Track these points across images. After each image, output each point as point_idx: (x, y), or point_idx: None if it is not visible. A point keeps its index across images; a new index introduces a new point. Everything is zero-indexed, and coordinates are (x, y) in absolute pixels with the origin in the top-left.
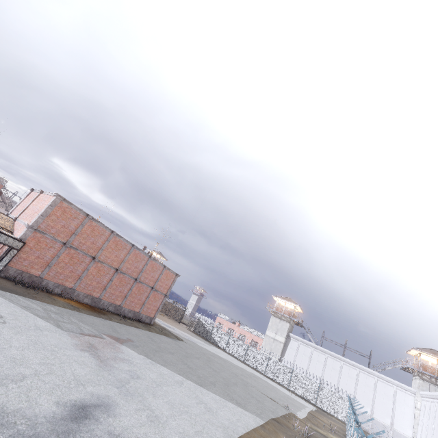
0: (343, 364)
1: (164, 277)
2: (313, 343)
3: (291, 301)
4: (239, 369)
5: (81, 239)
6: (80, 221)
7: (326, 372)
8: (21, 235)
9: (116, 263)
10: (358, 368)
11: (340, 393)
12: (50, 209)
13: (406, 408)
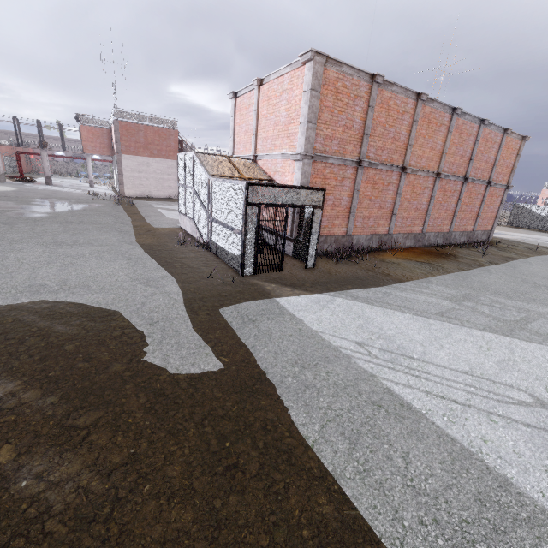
0: None
1: (503, 154)
2: None
3: None
4: None
5: (376, 140)
6: (364, 101)
7: None
8: (298, 178)
9: (432, 164)
10: None
11: None
12: (315, 98)
13: None
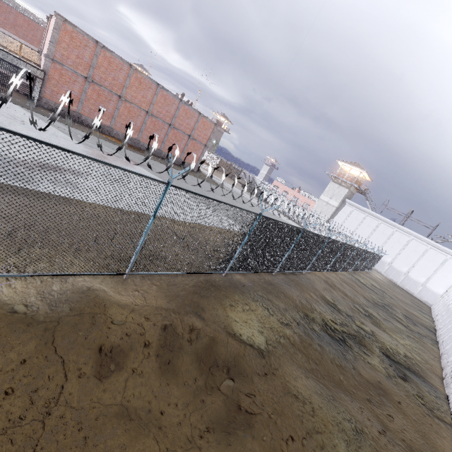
0: (396, 231)
1: (201, 126)
2: (370, 210)
3: (357, 166)
4: (273, 216)
5: (101, 73)
6: (92, 50)
7: (373, 236)
8: (43, 65)
9: (144, 105)
10: (413, 236)
11: (381, 253)
12: (56, 33)
13: (450, 274)
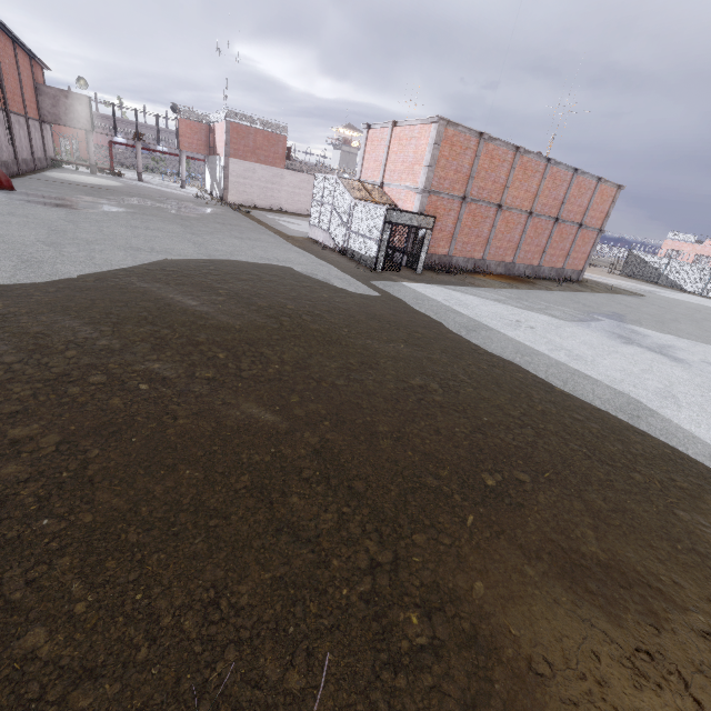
0: None
1: (597, 200)
2: None
3: None
4: None
5: (479, 182)
6: (472, 152)
7: None
8: (417, 206)
9: (526, 204)
10: None
11: None
12: (436, 149)
13: None
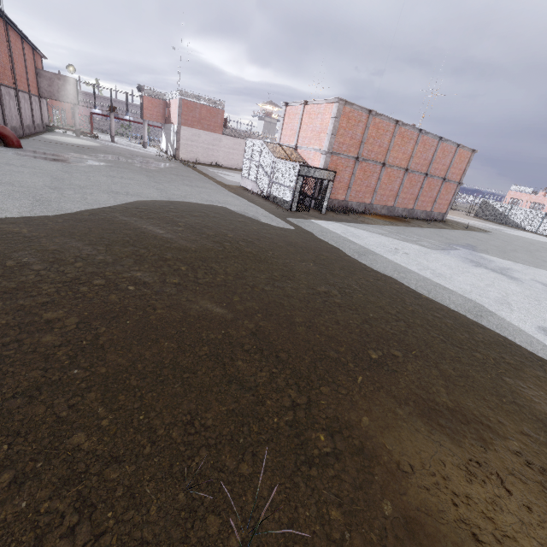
0: None
1: (457, 160)
2: None
3: None
4: None
5: (368, 146)
6: (364, 124)
7: None
8: (322, 164)
9: (403, 163)
10: None
11: None
12: (337, 122)
13: None
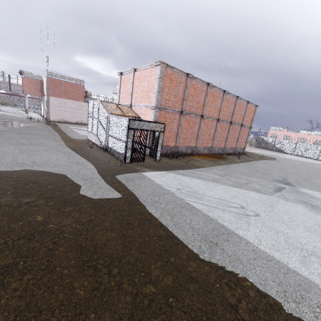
0: None
1: (247, 112)
2: None
3: None
4: None
5: (189, 102)
6: (183, 84)
7: None
8: (153, 117)
9: (215, 115)
10: None
11: None
12: (161, 81)
13: None
